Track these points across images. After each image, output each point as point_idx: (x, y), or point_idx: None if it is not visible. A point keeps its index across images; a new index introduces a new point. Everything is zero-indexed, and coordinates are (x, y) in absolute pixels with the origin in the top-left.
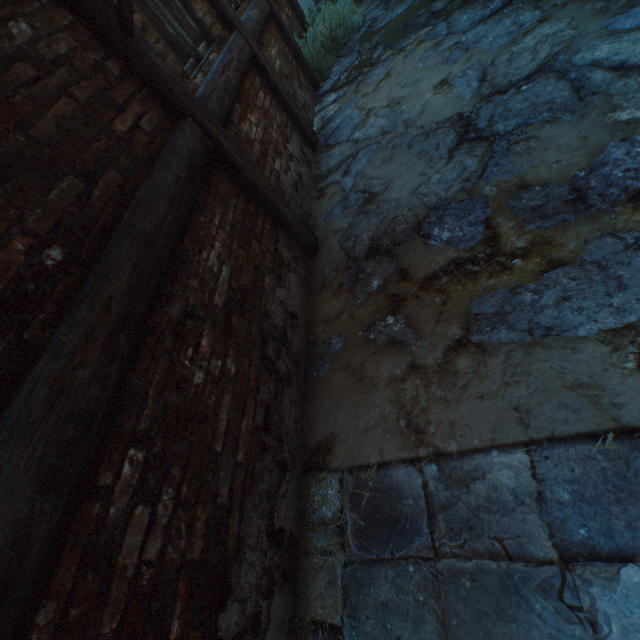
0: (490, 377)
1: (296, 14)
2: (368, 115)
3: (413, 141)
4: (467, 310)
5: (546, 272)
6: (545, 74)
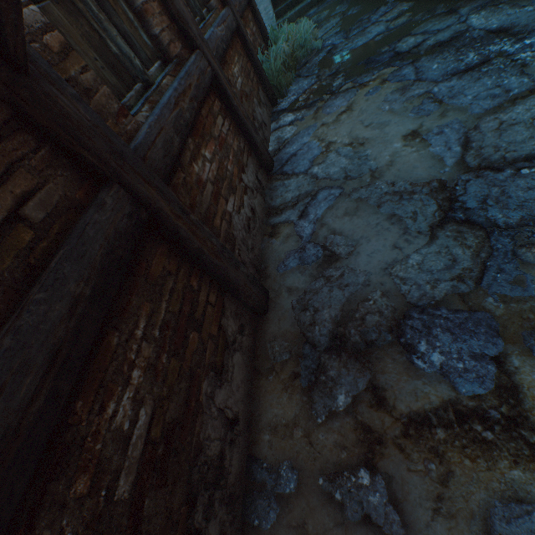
0: None
1: (260, 29)
2: (328, 149)
3: (383, 199)
4: (484, 513)
5: None
6: None
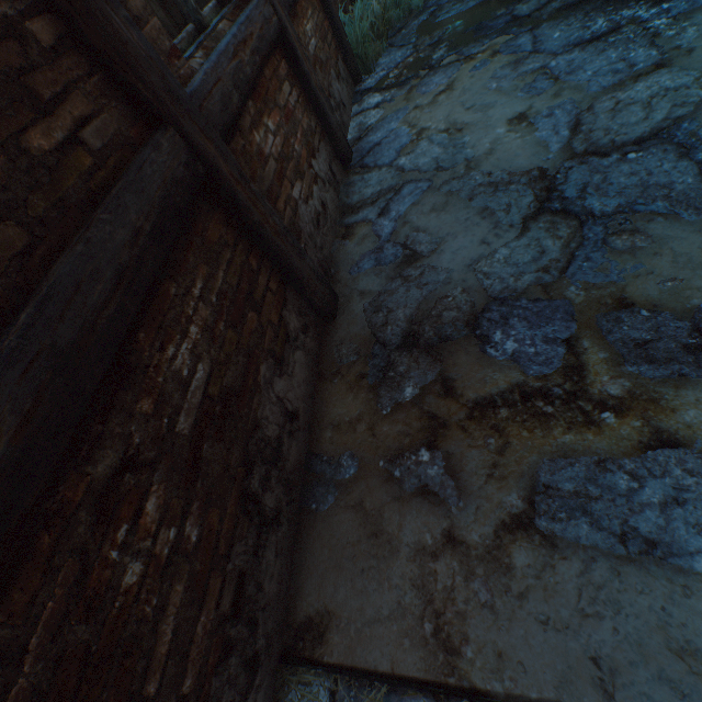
0: (560, 594)
1: None
2: (419, 136)
3: (476, 191)
4: (533, 472)
5: (650, 446)
6: (662, 144)
